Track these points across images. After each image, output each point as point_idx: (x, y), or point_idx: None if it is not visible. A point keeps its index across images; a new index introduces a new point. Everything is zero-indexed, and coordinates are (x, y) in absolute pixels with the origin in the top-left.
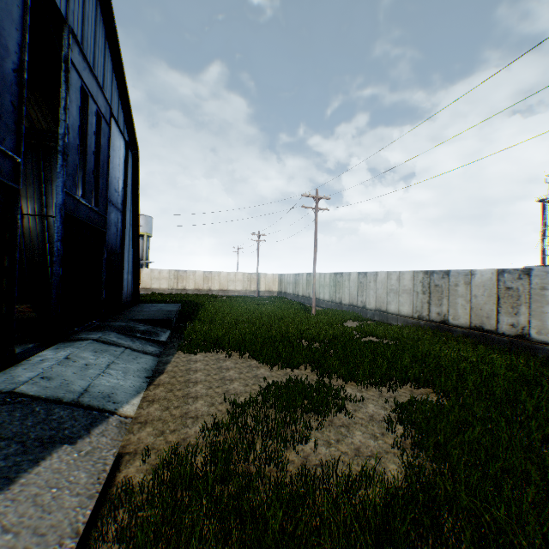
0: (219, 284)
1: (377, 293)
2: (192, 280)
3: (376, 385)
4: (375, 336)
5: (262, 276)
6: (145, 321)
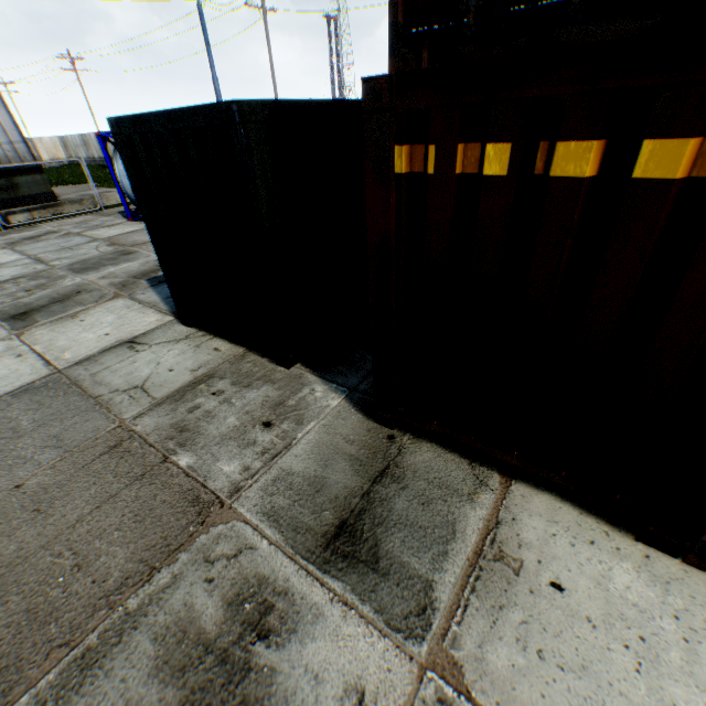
0: None
1: None
2: None
3: None
4: None
5: (39, 142)
6: None
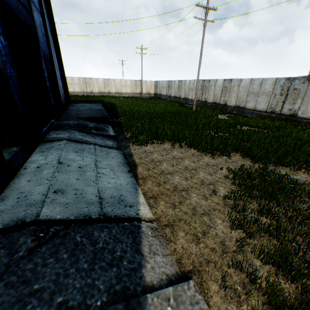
0: (115, 88)
1: (239, 95)
2: (96, 85)
3: (305, 170)
4: (248, 126)
5: (144, 82)
6: (89, 119)
